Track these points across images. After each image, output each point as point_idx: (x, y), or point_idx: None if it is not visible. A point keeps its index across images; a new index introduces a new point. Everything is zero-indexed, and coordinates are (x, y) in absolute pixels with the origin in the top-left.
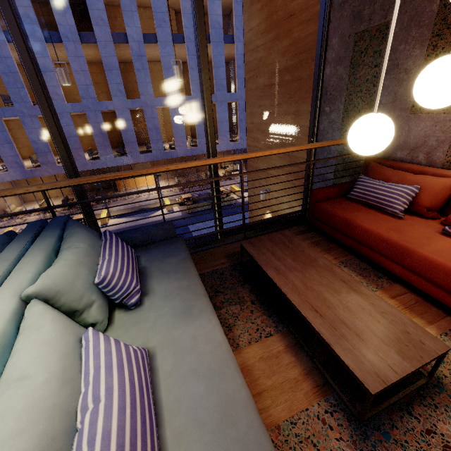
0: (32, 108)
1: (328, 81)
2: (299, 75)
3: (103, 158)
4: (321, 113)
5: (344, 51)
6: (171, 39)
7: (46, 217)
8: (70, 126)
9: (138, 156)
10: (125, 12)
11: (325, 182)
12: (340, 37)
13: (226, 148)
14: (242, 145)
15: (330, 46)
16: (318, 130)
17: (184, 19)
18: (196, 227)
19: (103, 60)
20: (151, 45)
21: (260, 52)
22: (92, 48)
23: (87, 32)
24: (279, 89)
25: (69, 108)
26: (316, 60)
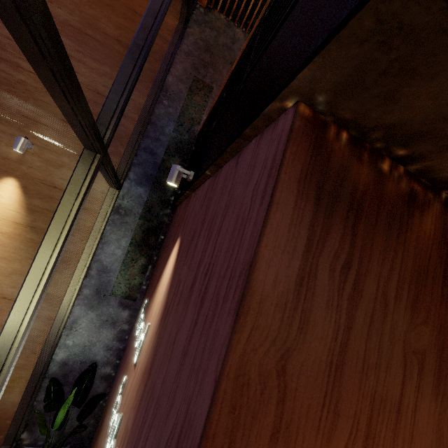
0: None
1: (170, 85)
2: None
3: None
4: (159, 102)
5: (185, 78)
6: None
7: None
8: None
9: None
10: None
11: (154, 156)
12: (184, 69)
13: None
14: None
15: (174, 67)
16: (153, 112)
17: None
18: None
19: None
20: None
21: None
22: None
23: None
24: (100, 47)
25: None
26: (164, 65)
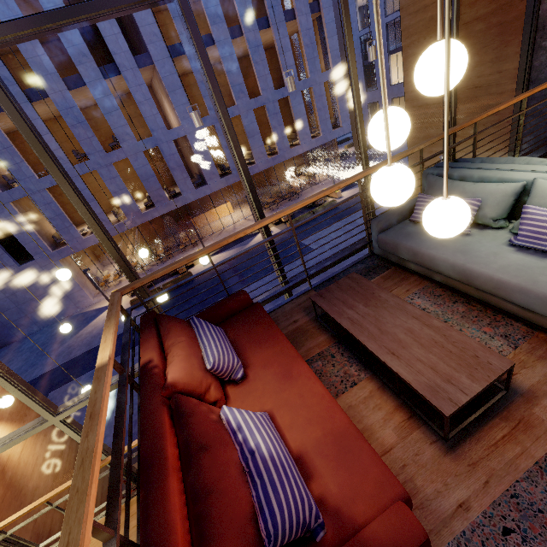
0: (106, 156)
1: (546, 16)
2: (500, 20)
3: (185, 193)
4: (536, 50)
5: None
6: (229, 35)
7: (140, 273)
8: (146, 166)
9: (219, 181)
10: (176, 18)
11: (543, 117)
12: None
13: (309, 147)
14: (325, 139)
15: None
16: (531, 68)
17: (238, 6)
18: (310, 240)
19: (164, 81)
20: (206, 49)
21: (430, 11)
22: (145, 72)
23: (142, 55)
24: (465, 43)
25: (141, 146)
26: None
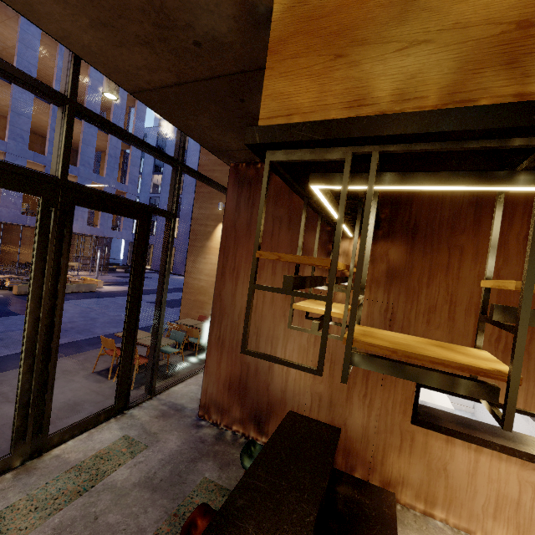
0: None
1: None
2: None
3: None
4: None
5: None
6: None
7: None
8: None
9: None
10: None
11: None
12: None
13: (81, 230)
14: (101, 232)
15: None
16: None
17: (56, 84)
18: None
19: None
20: None
21: None
22: None
23: None
24: None
25: None
26: None
